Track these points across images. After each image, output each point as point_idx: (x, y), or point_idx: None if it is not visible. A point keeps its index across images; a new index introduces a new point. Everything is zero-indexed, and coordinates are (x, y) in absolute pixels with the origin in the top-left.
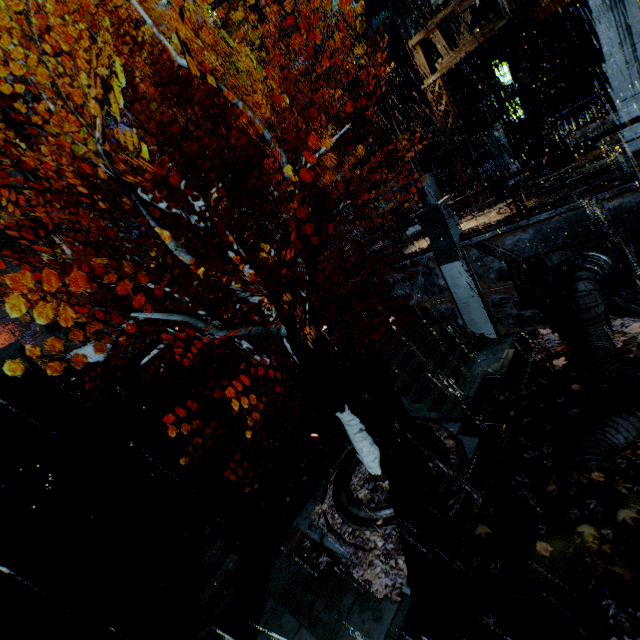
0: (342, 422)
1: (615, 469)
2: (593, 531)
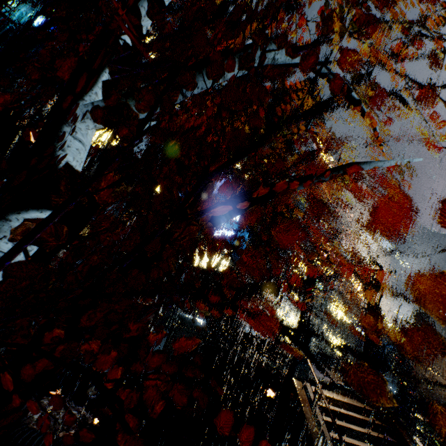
0: None
1: None
2: None
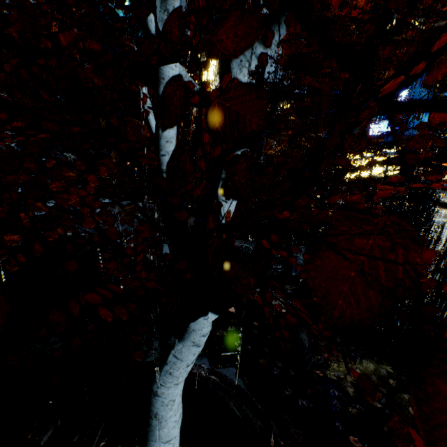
0: (174, 344)
1: (324, 364)
2: (355, 409)
